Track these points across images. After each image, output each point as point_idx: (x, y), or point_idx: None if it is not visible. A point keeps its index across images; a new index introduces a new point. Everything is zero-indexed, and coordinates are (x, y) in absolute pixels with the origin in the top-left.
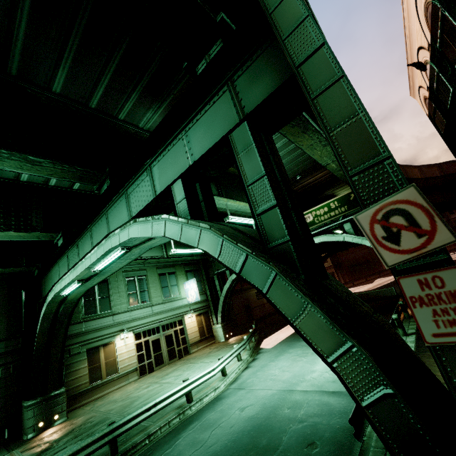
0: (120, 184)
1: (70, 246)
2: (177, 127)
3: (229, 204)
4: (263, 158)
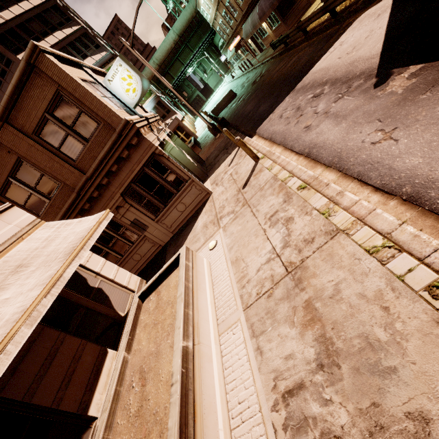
0: None
1: (215, 36)
2: None
3: None
4: None
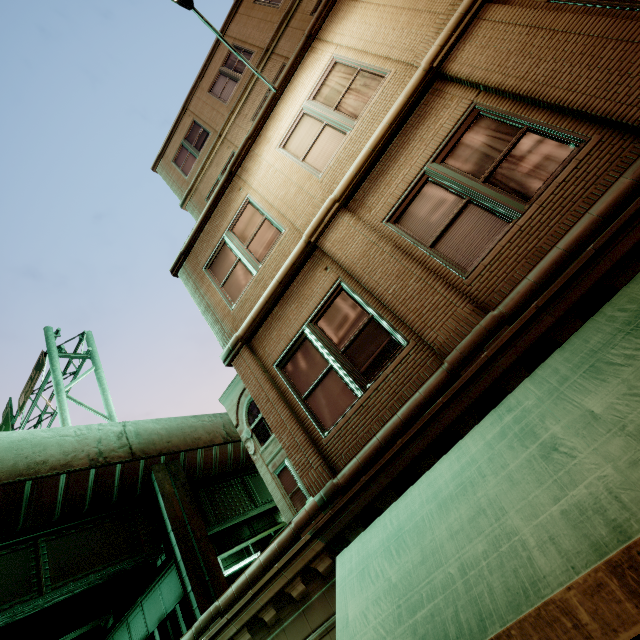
0: (122, 616)
1: None
2: (154, 579)
3: (223, 555)
4: (189, 623)
